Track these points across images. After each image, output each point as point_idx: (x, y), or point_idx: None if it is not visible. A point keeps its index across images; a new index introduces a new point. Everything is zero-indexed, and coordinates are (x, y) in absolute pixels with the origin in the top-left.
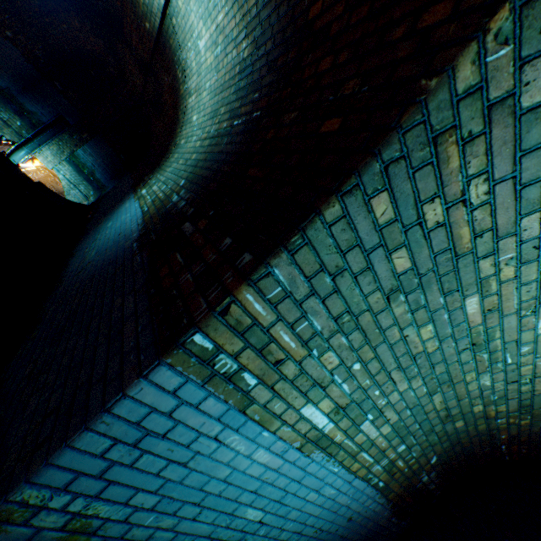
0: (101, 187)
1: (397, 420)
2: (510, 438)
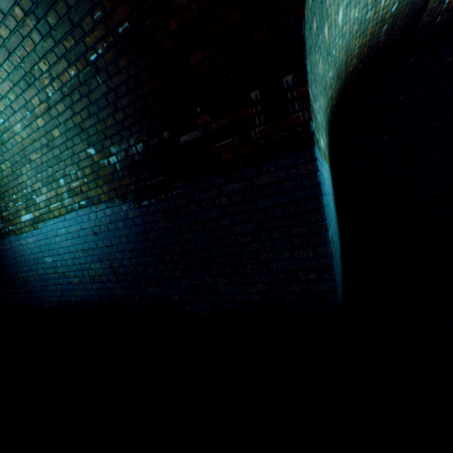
0: None
1: (324, 126)
2: (335, 102)
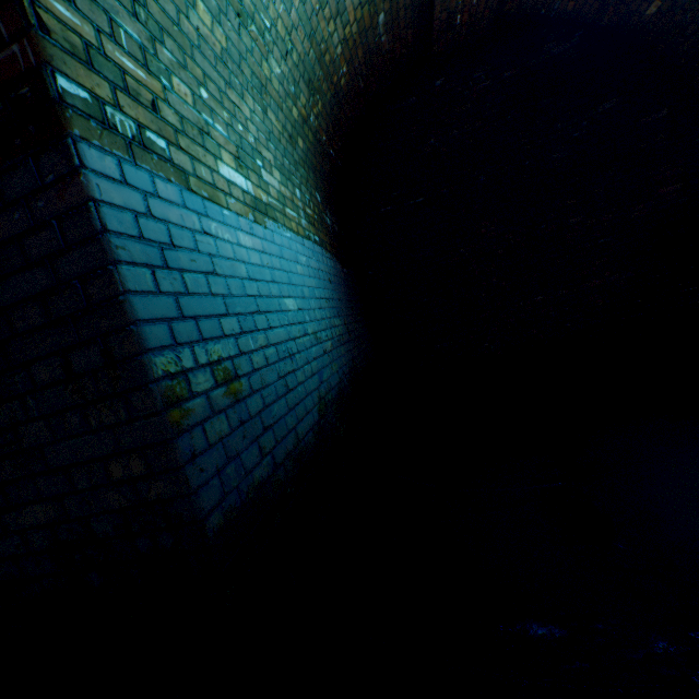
0: None
1: (275, 160)
2: (328, 137)
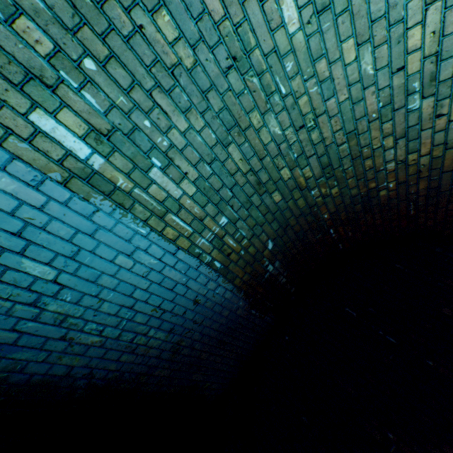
0: None
1: (199, 178)
2: (332, 218)
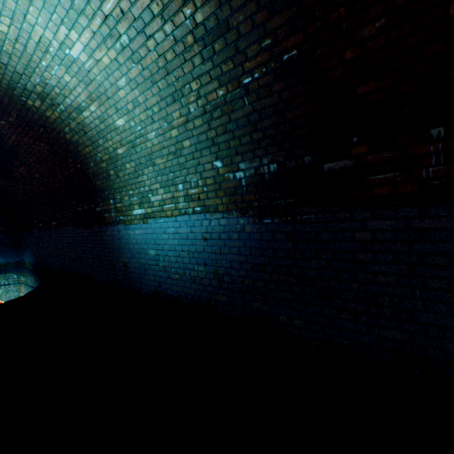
0: (16, 265)
1: None
2: None
